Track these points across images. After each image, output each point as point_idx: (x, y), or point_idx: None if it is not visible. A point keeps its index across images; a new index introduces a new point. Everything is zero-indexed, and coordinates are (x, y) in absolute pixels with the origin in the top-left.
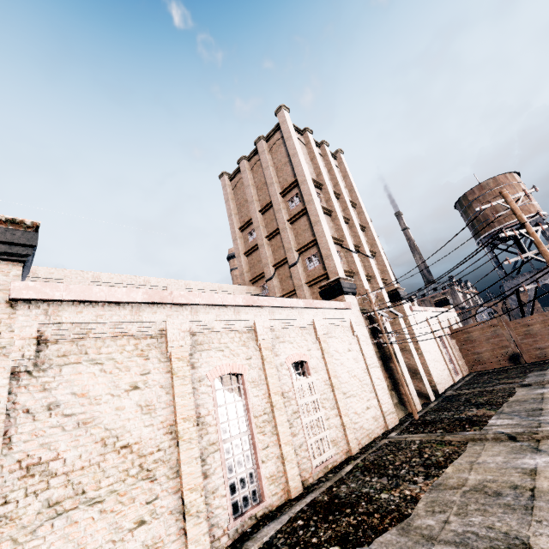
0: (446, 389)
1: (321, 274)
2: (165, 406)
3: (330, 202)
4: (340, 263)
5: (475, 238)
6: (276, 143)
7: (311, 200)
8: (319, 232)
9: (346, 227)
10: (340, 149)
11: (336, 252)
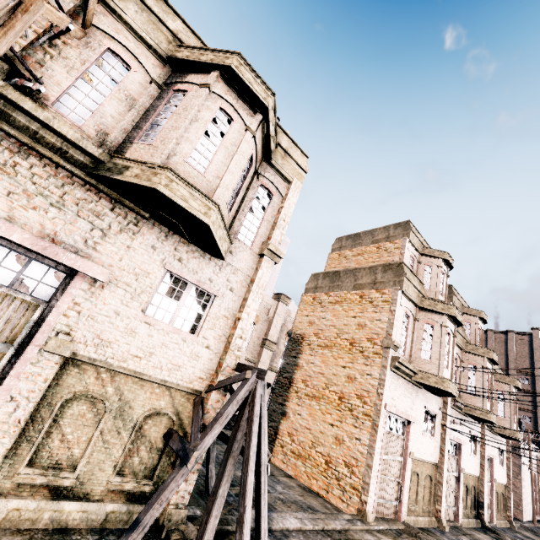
0: None
1: (532, 430)
2: (530, 477)
3: None
4: None
5: None
6: (522, 340)
7: None
8: None
9: None
10: None
11: None
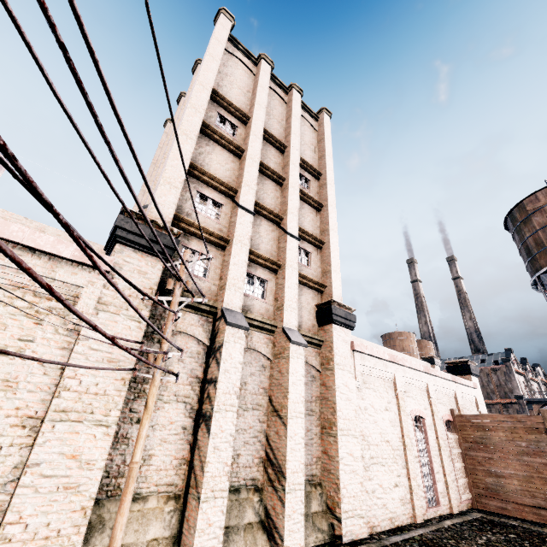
0: (372, 536)
1: None
2: None
3: (247, 139)
4: (174, 202)
5: (531, 275)
6: None
7: (186, 107)
8: (170, 150)
9: (256, 176)
10: (325, 107)
11: (181, 184)
